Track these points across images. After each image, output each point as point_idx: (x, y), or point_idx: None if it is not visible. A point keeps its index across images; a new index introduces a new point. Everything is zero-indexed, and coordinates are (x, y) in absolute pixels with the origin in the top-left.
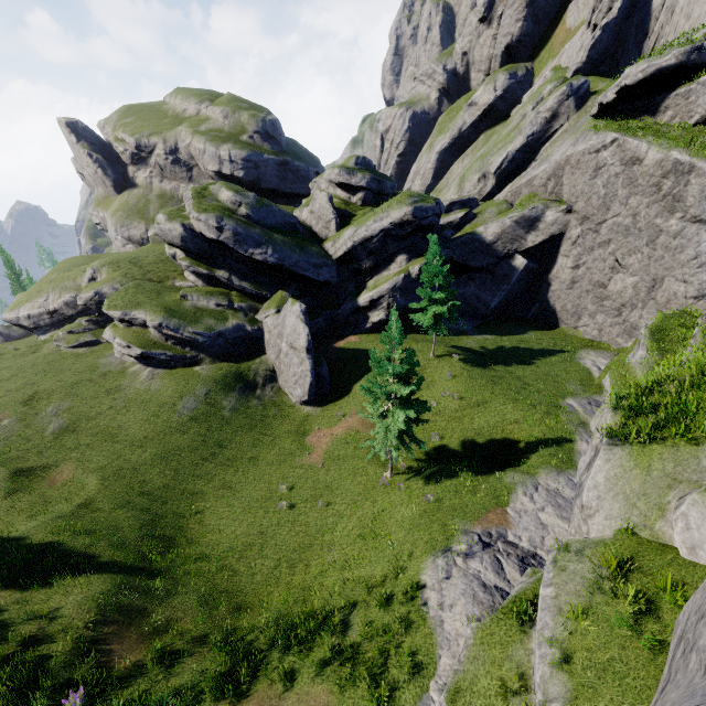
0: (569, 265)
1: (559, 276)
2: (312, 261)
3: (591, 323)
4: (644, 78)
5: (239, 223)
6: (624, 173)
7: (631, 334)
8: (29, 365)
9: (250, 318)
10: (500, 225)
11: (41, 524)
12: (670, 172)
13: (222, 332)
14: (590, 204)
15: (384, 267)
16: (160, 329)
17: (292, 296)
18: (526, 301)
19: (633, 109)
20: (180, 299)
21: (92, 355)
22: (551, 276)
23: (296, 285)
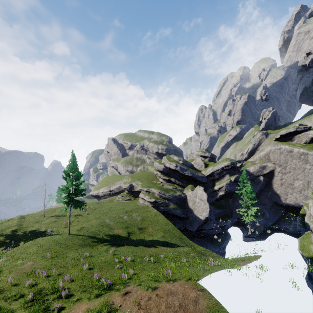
0: (279, 179)
1: (276, 182)
2: (200, 176)
3: (292, 196)
4: (286, 133)
5: (181, 165)
6: (289, 154)
7: (306, 198)
8: (116, 204)
9: (182, 192)
10: (254, 167)
11: (158, 238)
12: (302, 154)
13: (175, 196)
14: (281, 162)
15: (221, 178)
16: (159, 193)
17: (194, 186)
18: (266, 191)
19: (285, 139)
20: (161, 186)
21: (132, 202)
22: (273, 182)
23: (194, 183)
